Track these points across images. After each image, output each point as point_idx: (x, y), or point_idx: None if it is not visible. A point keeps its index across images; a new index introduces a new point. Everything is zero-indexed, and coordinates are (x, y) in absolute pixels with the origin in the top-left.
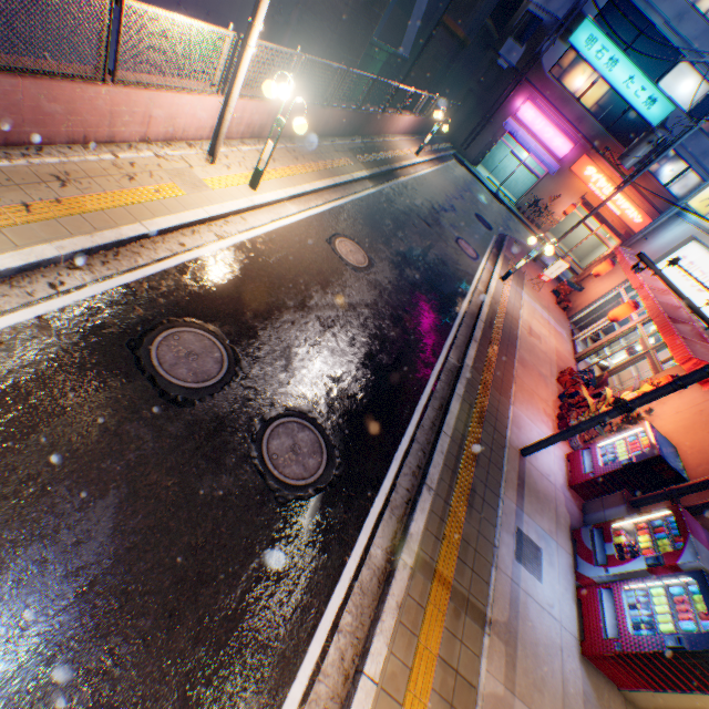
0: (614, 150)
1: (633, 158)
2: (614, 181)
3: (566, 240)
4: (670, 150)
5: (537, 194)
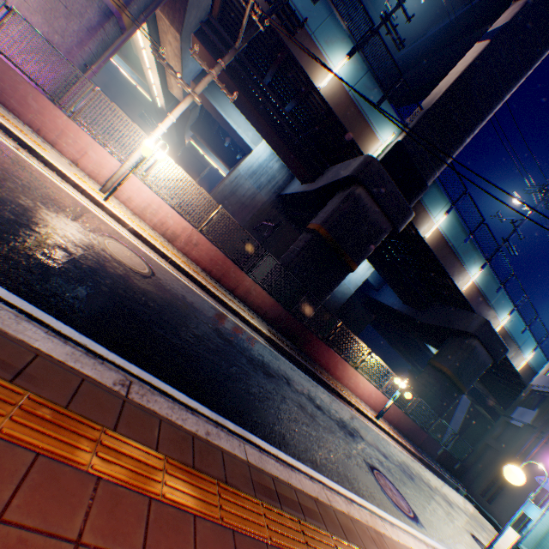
0: None
1: None
2: None
3: None
4: None
5: None
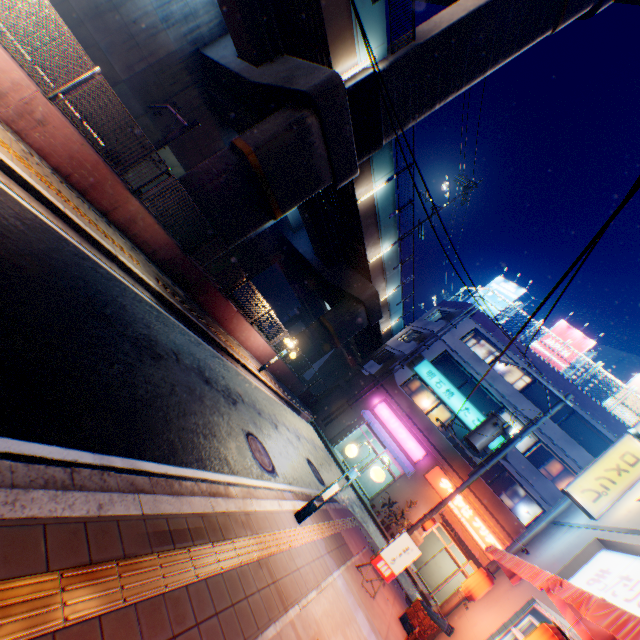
0: (465, 467)
1: (482, 437)
2: (471, 503)
3: (431, 576)
4: (519, 440)
5: (394, 494)
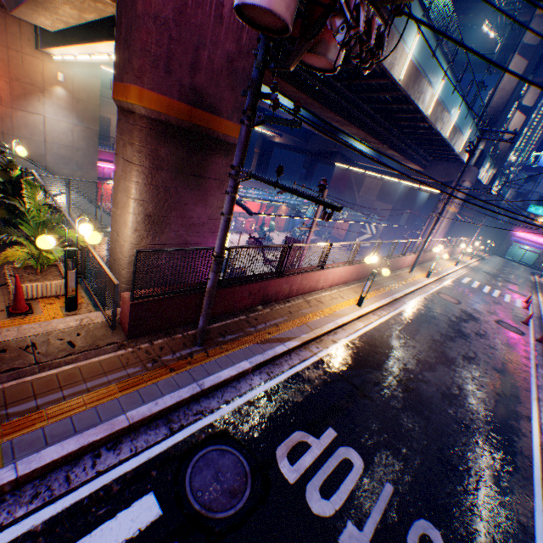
0: None
1: None
2: None
3: None
4: None
5: (541, 259)
